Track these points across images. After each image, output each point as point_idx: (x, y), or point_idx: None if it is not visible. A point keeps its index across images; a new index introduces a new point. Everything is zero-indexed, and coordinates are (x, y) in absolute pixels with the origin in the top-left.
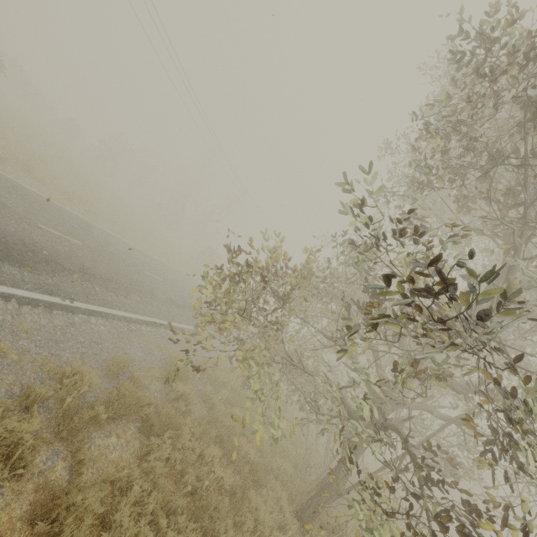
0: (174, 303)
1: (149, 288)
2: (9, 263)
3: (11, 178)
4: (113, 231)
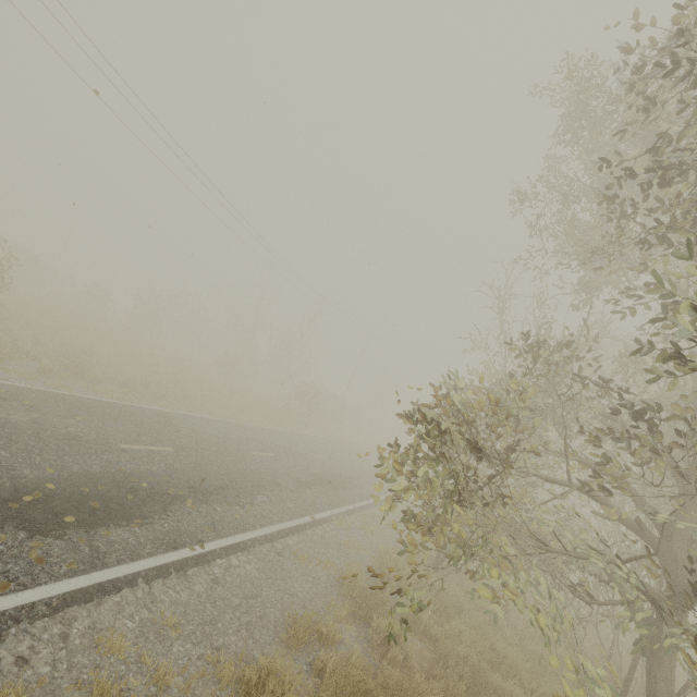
0: (303, 482)
1: (268, 475)
2: (115, 525)
3: (65, 393)
4: (192, 410)
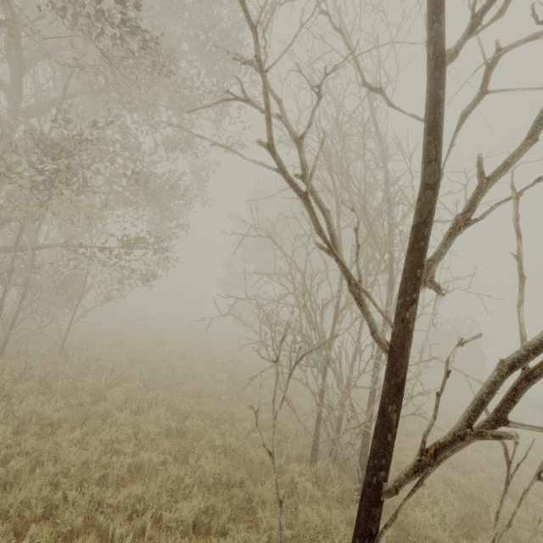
0: None
1: None
2: None
3: None
4: None
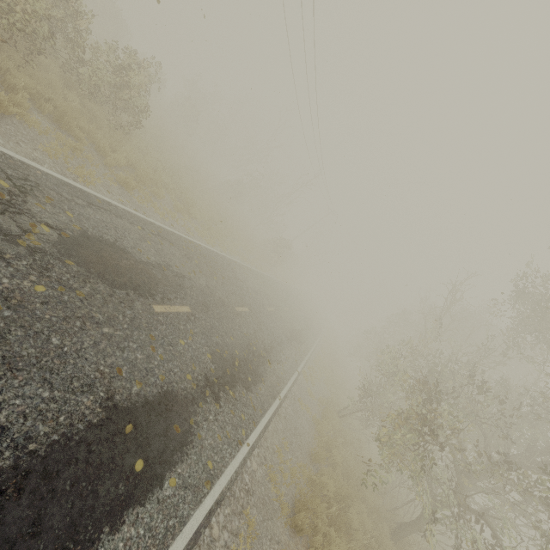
0: (288, 339)
1: (278, 332)
2: (258, 382)
3: (195, 241)
4: (231, 251)
